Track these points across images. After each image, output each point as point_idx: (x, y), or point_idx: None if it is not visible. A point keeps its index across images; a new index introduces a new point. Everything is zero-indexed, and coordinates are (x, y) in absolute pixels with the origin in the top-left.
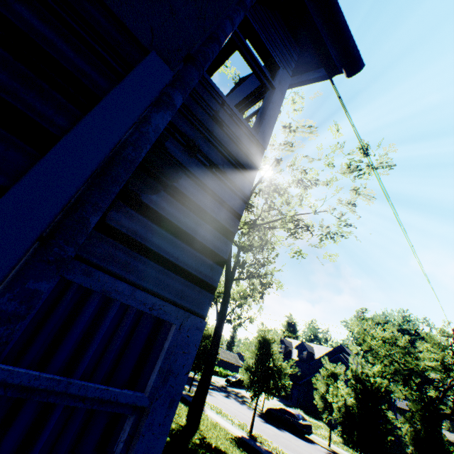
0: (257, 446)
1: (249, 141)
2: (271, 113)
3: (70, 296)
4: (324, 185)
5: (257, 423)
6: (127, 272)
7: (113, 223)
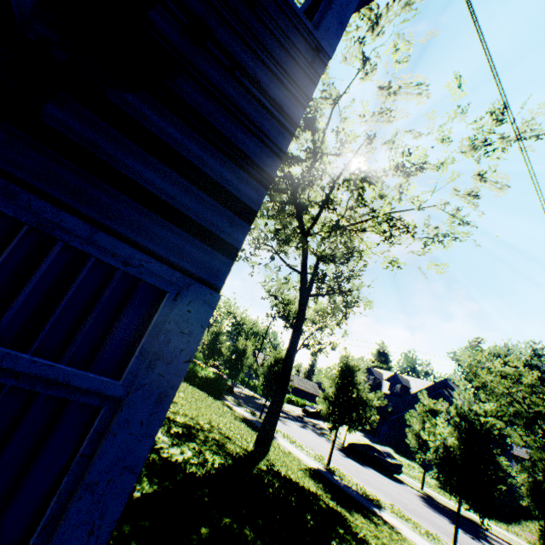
0: (334, 480)
1: (302, 40)
2: (343, 2)
3: (14, 244)
4: (434, 170)
5: (337, 456)
6: (81, 204)
7: (54, 124)
